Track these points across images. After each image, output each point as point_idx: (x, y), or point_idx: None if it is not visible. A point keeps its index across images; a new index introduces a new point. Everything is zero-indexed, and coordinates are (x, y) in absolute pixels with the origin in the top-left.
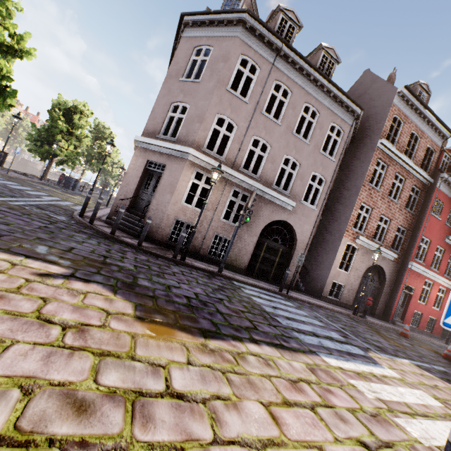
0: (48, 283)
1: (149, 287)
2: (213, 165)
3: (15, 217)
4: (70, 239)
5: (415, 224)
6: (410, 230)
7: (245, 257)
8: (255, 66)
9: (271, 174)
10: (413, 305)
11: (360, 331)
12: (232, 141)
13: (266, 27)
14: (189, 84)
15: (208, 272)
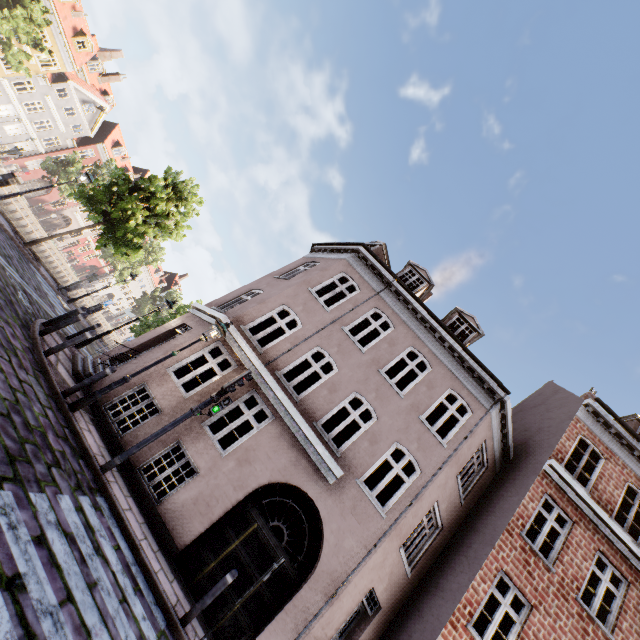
0: None
1: None
2: (241, 346)
3: None
4: None
5: None
6: None
7: (197, 521)
8: (355, 287)
9: (322, 405)
10: None
11: None
12: (285, 338)
13: (379, 260)
14: (279, 280)
15: (83, 449)
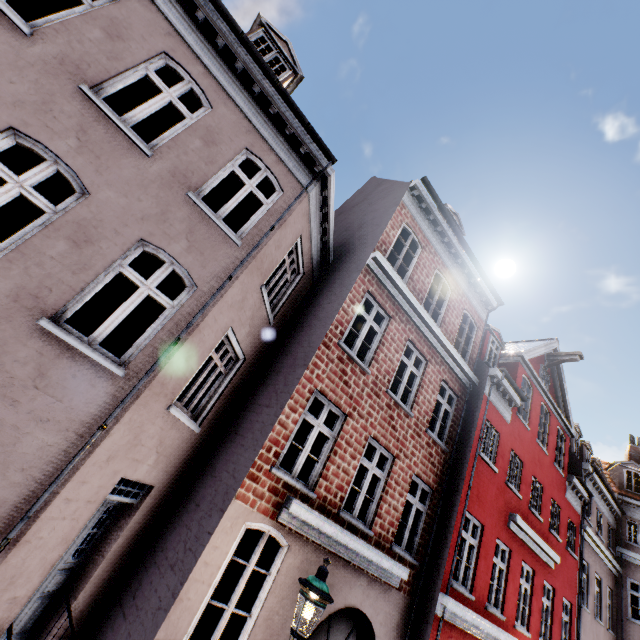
0: None
1: None
2: None
3: None
4: None
5: (450, 476)
6: (440, 490)
7: None
8: None
9: None
10: None
11: None
12: None
13: None
14: None
15: None
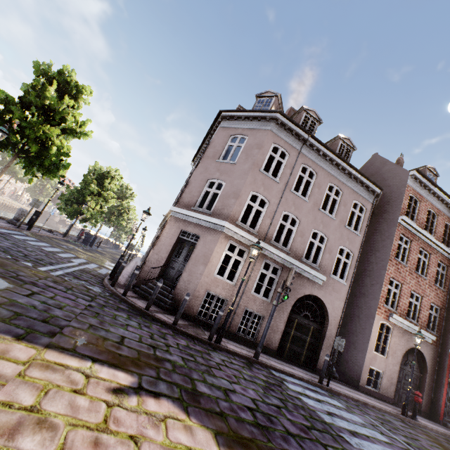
0: (126, 406)
1: (210, 395)
2: (247, 238)
3: (62, 295)
4: (116, 323)
5: (447, 302)
6: (443, 308)
7: (276, 336)
8: (284, 152)
9: (301, 247)
10: None
11: (426, 446)
12: (264, 216)
13: (295, 123)
14: (226, 165)
15: (244, 358)
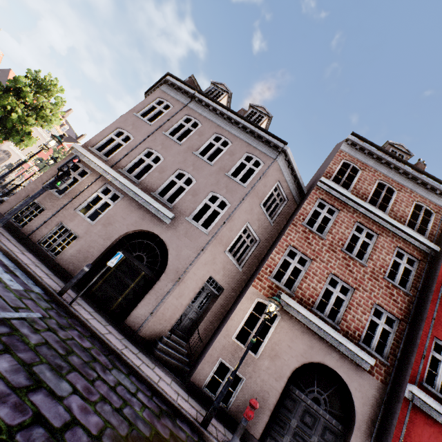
0: None
1: None
2: (90, 158)
3: None
4: None
5: (416, 313)
6: (407, 321)
7: (83, 262)
8: (170, 105)
9: (156, 182)
10: None
11: (67, 374)
12: (123, 148)
13: (182, 81)
14: None
15: None
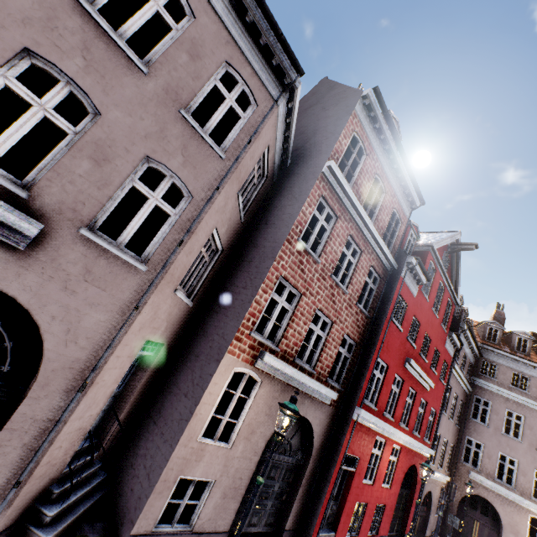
0: None
1: None
2: None
3: None
4: None
5: (369, 334)
6: (361, 344)
7: None
8: None
9: None
10: (355, 492)
11: None
12: None
13: None
14: None
15: None
